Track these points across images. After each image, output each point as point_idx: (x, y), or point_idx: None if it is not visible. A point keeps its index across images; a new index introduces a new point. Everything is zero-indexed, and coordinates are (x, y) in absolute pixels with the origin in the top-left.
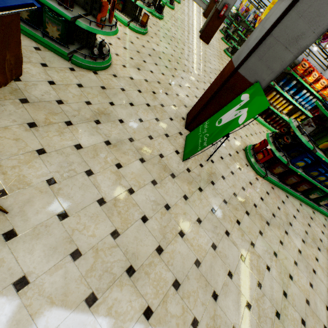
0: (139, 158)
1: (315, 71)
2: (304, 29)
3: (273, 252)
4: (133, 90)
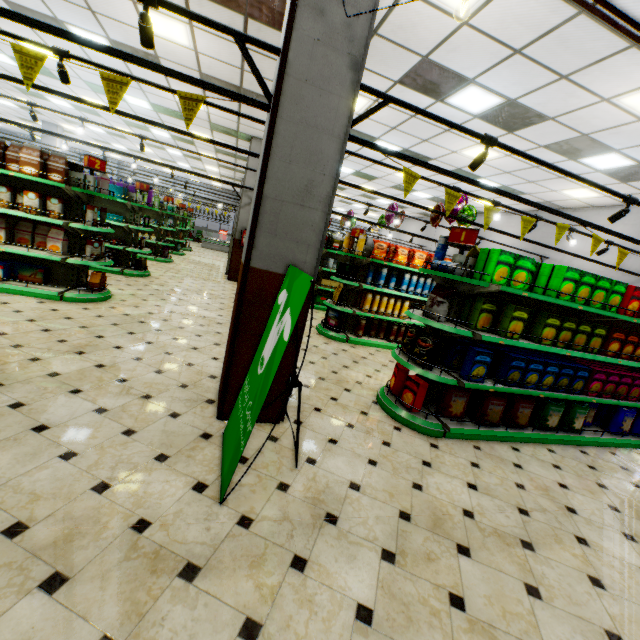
0: (38, 582)
1: (400, 247)
2: (308, 175)
3: (607, 635)
4: (54, 396)
